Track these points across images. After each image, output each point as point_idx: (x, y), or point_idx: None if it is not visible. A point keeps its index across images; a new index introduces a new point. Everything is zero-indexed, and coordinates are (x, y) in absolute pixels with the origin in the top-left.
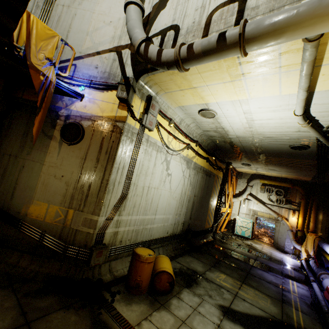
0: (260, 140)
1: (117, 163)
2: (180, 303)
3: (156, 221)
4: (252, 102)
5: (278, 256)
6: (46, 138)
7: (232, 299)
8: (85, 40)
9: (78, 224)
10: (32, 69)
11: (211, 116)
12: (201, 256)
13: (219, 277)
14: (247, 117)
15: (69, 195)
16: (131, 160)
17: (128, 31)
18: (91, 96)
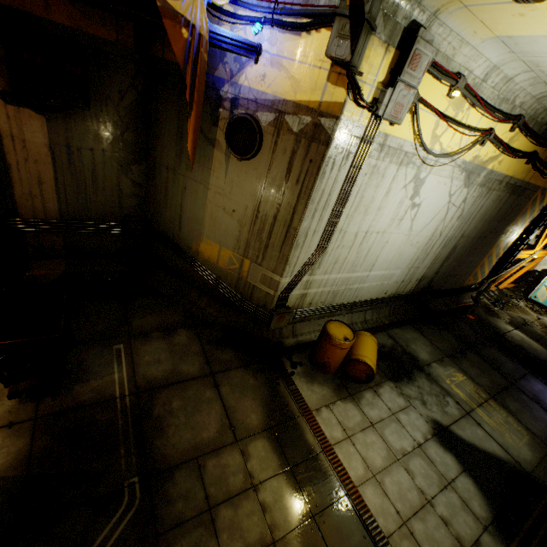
0: None
1: (314, 202)
2: (375, 400)
3: (369, 280)
4: None
5: None
6: (206, 144)
7: (457, 418)
8: None
9: (255, 279)
10: (166, 17)
11: None
12: (435, 334)
13: (451, 378)
14: None
15: (243, 240)
16: (341, 193)
17: None
18: (274, 48)
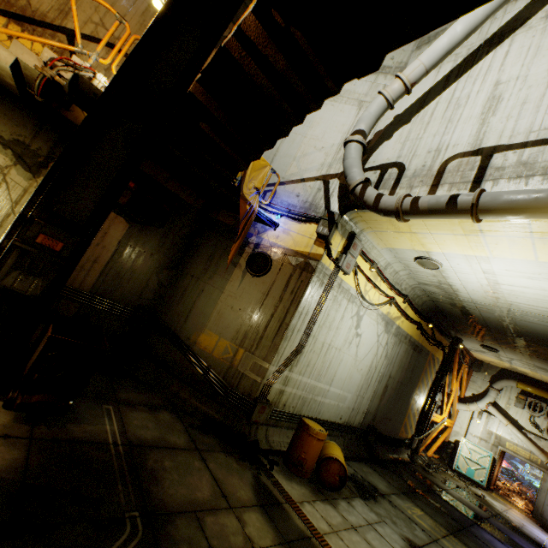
0: (512, 313)
1: (301, 307)
2: (351, 509)
3: (329, 395)
4: (495, 262)
5: (538, 535)
6: (230, 264)
7: (427, 541)
8: (291, 165)
9: (246, 367)
10: (242, 199)
11: (432, 267)
12: (386, 474)
13: (411, 510)
14: (488, 278)
15: (243, 332)
16: (317, 306)
17: (345, 168)
18: (286, 226)
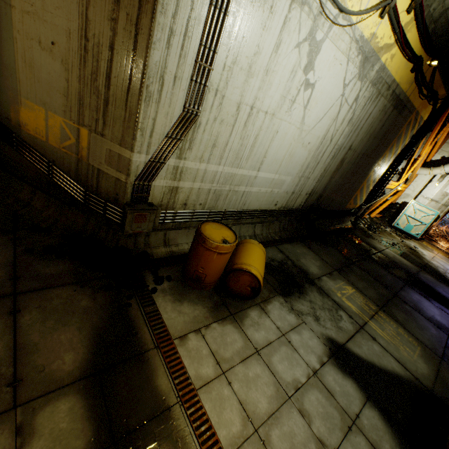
0: None
1: (166, 13)
2: (262, 319)
3: (258, 183)
4: None
5: None
6: None
7: (352, 333)
8: None
9: (99, 160)
10: None
11: None
12: (323, 250)
13: (342, 291)
14: None
15: (75, 96)
16: (210, 12)
17: None
18: None
